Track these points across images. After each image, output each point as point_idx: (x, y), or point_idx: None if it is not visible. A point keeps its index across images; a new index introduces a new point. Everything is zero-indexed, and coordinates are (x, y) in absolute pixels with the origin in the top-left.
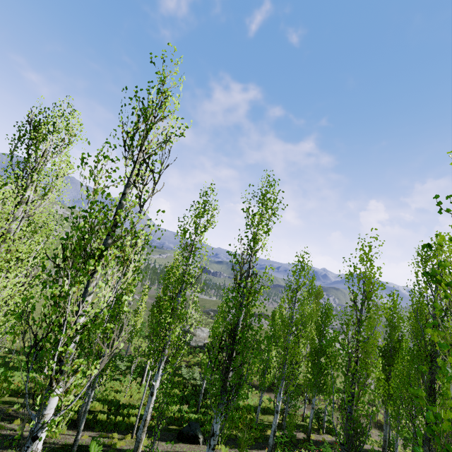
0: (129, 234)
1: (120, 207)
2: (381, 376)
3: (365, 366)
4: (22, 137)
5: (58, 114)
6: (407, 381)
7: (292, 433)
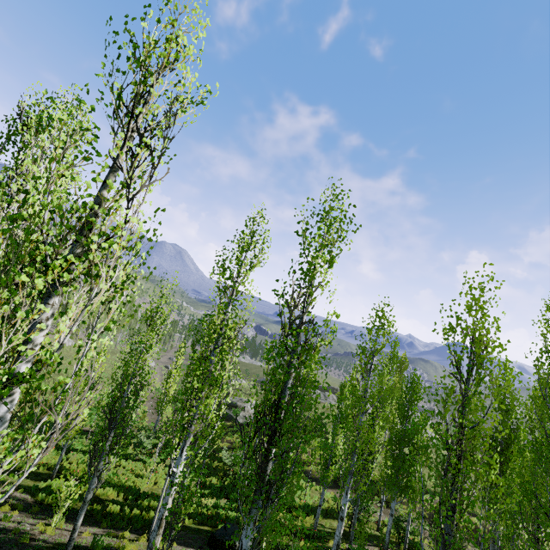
0: (107, 241)
1: (98, 200)
2: (499, 482)
3: (472, 464)
4: (12, 135)
5: (59, 106)
6: (531, 489)
7: (362, 547)
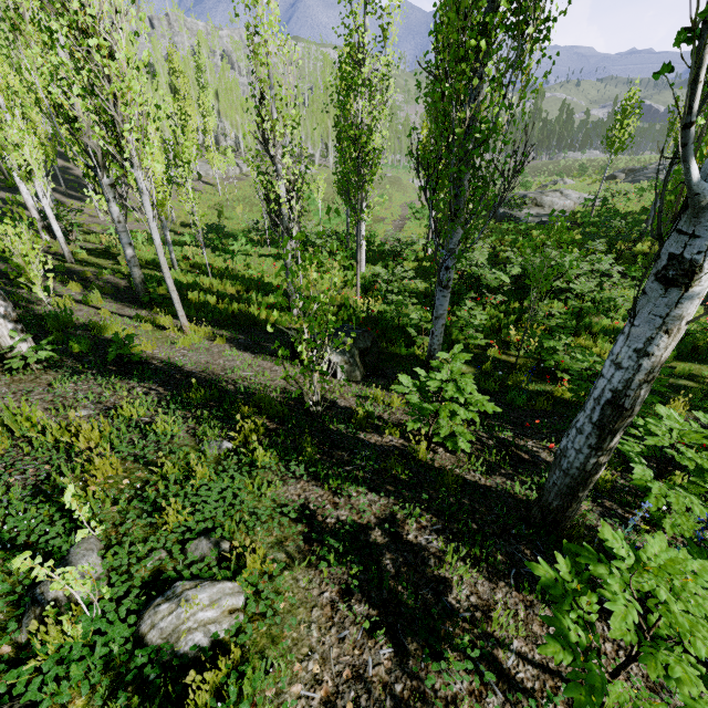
0: None
1: None
2: None
3: None
4: None
5: None
6: None
7: None
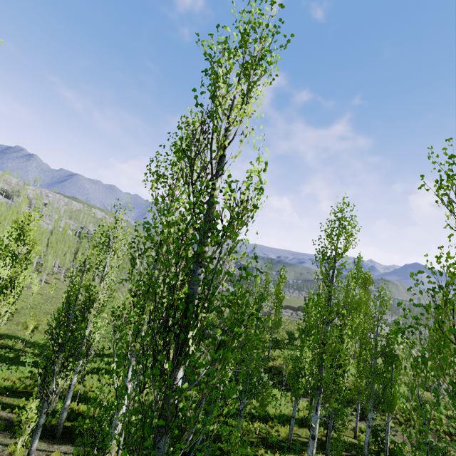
0: None
1: None
2: None
3: None
4: None
5: None
6: None
7: None
